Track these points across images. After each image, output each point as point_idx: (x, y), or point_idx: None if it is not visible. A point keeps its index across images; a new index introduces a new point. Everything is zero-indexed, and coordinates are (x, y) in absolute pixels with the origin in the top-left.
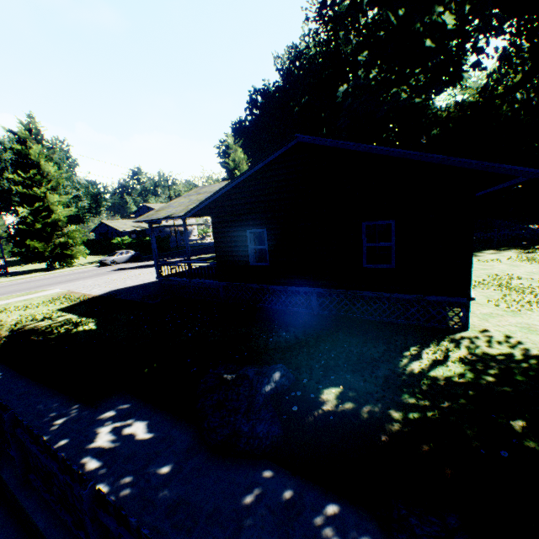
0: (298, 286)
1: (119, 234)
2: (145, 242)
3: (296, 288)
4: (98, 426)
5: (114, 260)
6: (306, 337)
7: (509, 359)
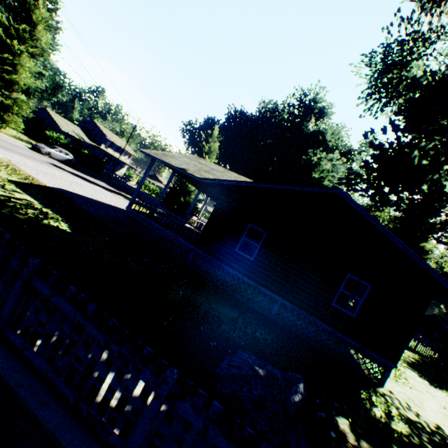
0: (269, 290)
1: (56, 129)
2: (81, 152)
3: (267, 291)
4: (95, 370)
5: (50, 152)
6: (284, 344)
7: (425, 428)
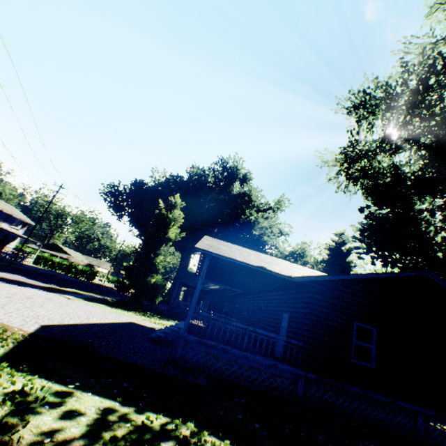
0: (405, 402)
1: None
2: None
3: (407, 404)
4: None
5: None
6: None
7: None
